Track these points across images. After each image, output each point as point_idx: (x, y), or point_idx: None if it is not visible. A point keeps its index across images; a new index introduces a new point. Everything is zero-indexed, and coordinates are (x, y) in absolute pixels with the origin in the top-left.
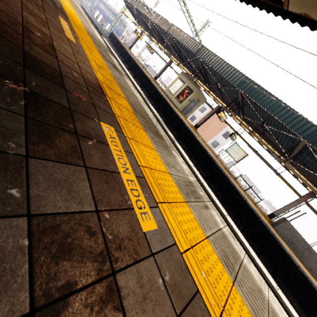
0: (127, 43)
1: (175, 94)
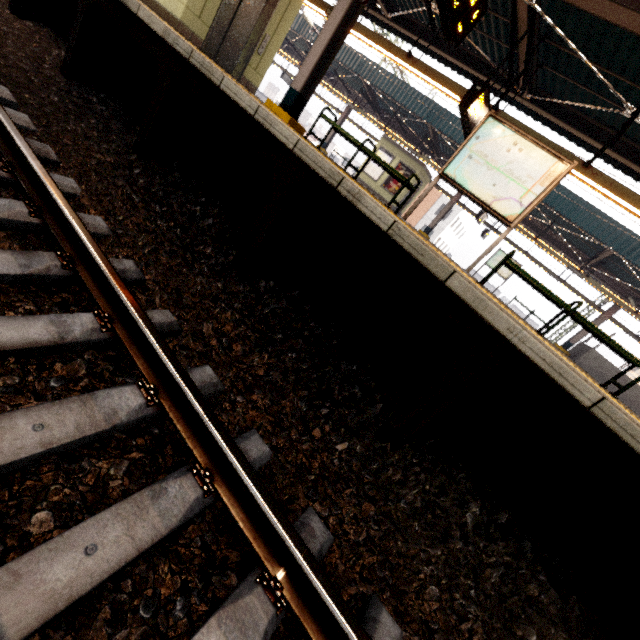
0: None
1: (380, 180)
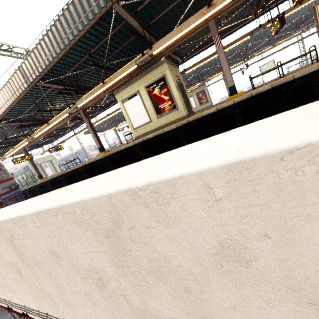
0: (96, 154)
1: (197, 105)
